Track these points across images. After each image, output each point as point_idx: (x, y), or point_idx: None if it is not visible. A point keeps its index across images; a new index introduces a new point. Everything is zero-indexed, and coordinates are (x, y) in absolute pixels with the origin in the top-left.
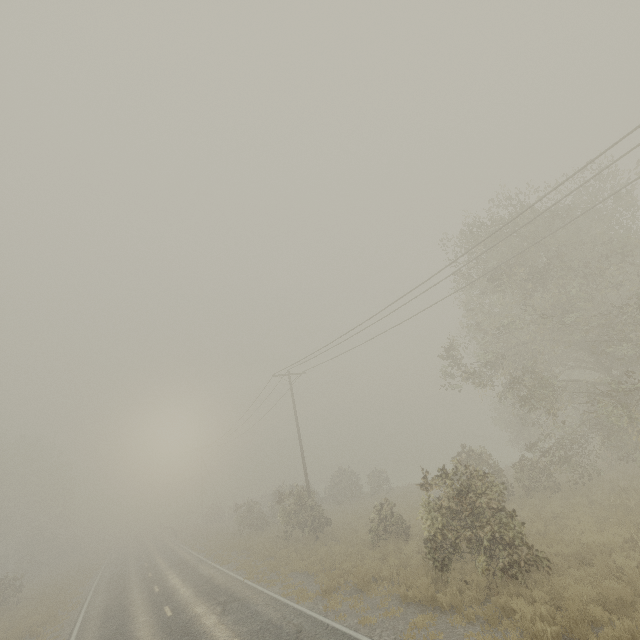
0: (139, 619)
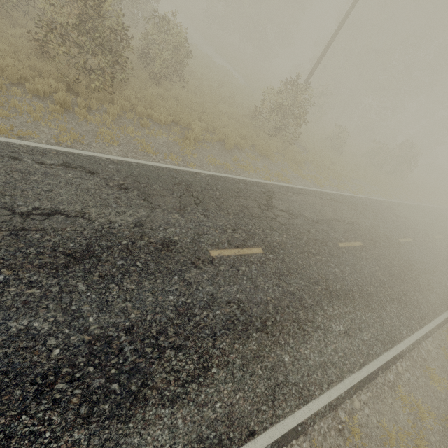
0: (418, 257)
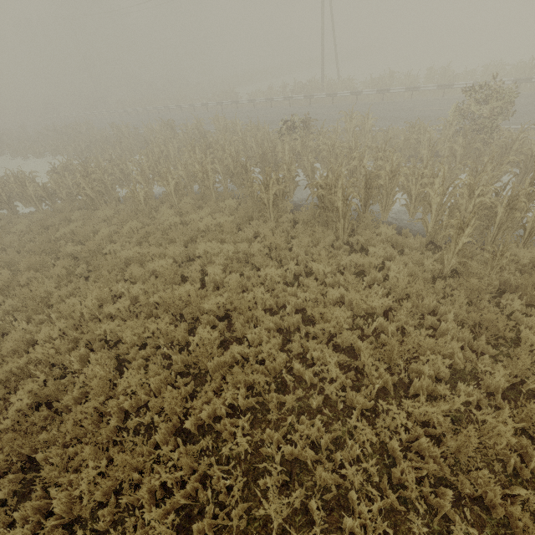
0: None
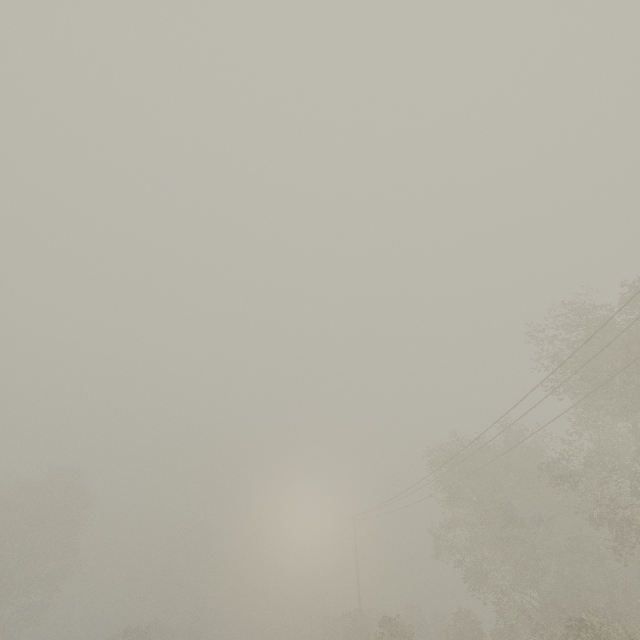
0: None
